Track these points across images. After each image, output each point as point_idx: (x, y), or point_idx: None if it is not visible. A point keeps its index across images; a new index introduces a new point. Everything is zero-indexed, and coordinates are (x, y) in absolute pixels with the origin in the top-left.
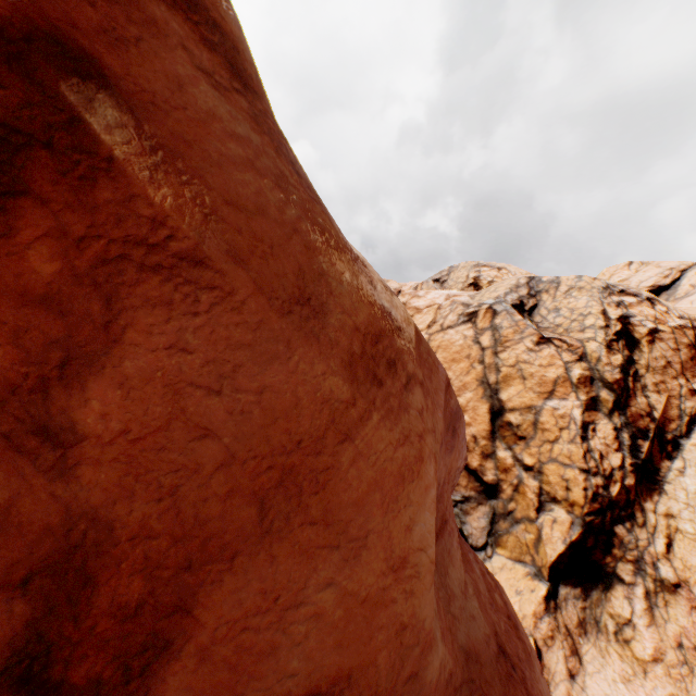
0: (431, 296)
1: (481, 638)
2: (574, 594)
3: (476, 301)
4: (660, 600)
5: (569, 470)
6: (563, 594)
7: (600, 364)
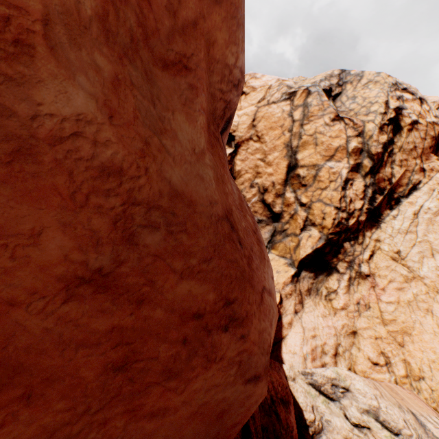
0: (265, 79)
1: (204, 197)
2: (309, 276)
3: (298, 85)
4: (356, 282)
5: (328, 207)
6: (303, 275)
7: (371, 141)
